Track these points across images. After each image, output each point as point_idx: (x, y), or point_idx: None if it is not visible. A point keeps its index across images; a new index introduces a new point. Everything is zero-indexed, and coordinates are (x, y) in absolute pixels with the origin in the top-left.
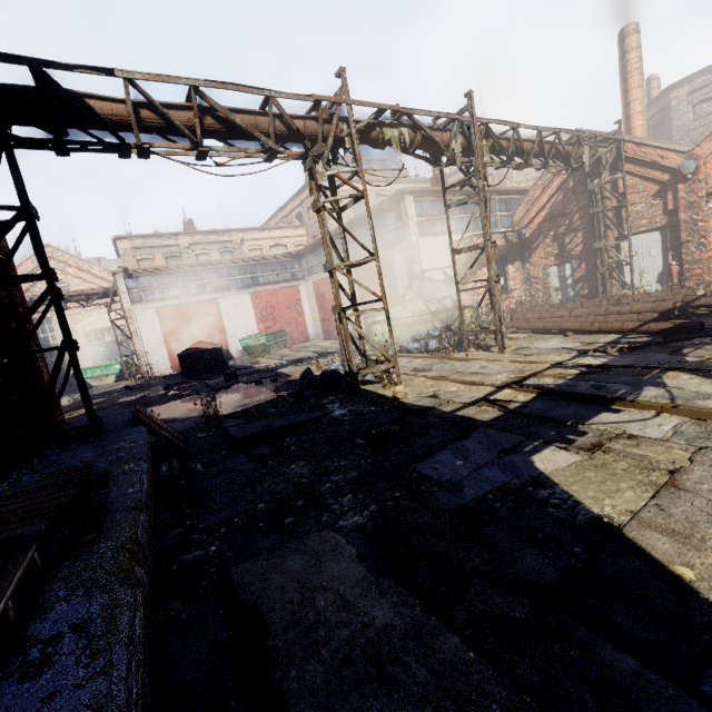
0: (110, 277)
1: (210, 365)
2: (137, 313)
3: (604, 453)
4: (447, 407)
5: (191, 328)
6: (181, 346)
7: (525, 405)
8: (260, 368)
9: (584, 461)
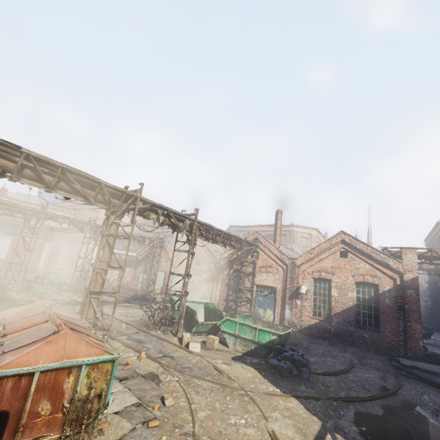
0: None
1: None
2: None
3: None
4: (20, 300)
5: None
6: None
7: None
8: None
9: None
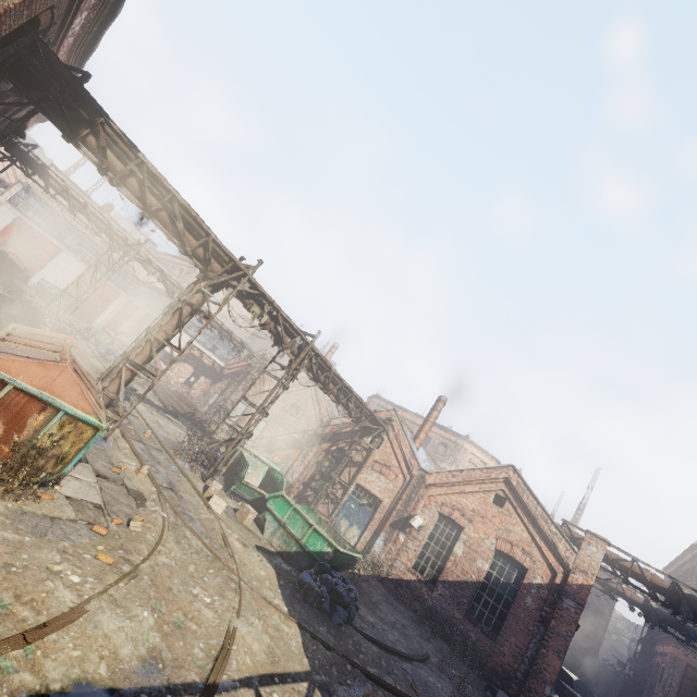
0: (20, 173)
1: (4, 269)
2: (3, 207)
3: None
4: None
5: (24, 246)
6: (4, 246)
7: None
8: (27, 296)
9: None
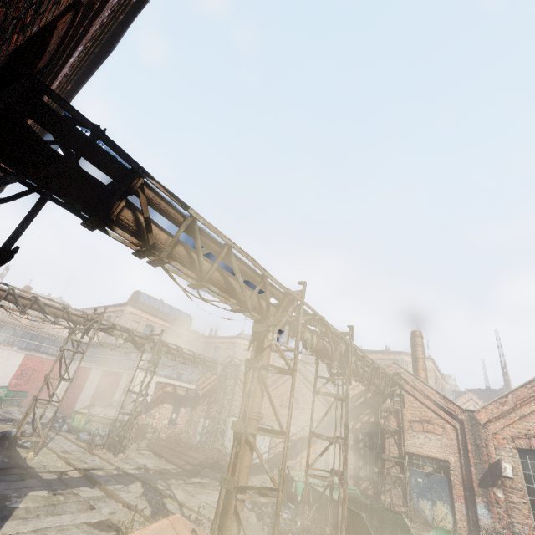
0: None
1: None
2: None
3: (58, 496)
4: (40, 470)
5: None
6: None
7: (70, 478)
8: None
9: (47, 496)
